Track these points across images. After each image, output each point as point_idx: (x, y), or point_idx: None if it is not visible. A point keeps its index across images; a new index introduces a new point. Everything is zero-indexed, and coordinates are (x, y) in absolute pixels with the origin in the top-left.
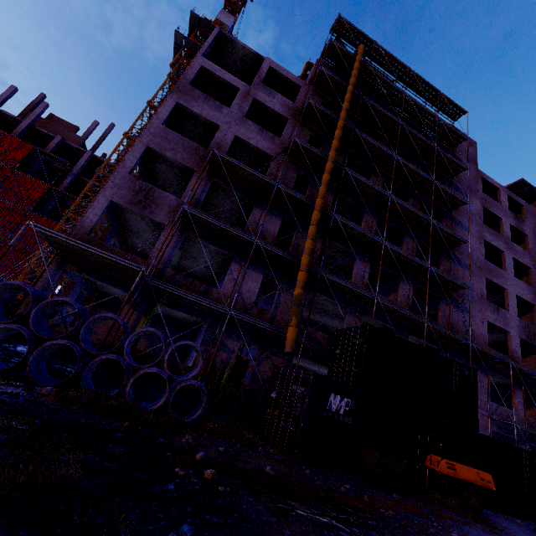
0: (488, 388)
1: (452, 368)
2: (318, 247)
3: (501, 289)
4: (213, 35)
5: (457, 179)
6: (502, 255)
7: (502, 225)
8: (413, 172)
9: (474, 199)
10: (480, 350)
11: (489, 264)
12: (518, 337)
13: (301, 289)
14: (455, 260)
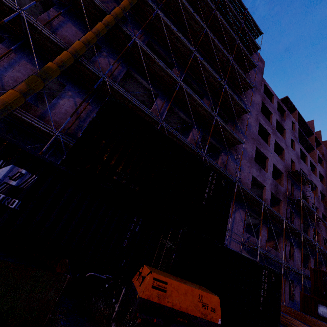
0: (245, 221)
1: (209, 176)
2: (120, 74)
3: (264, 159)
4: None
5: (249, 77)
6: (268, 136)
7: (272, 117)
8: (218, 49)
9: (257, 94)
10: (243, 191)
11: (260, 138)
12: (270, 191)
13: (54, 64)
14: (236, 119)
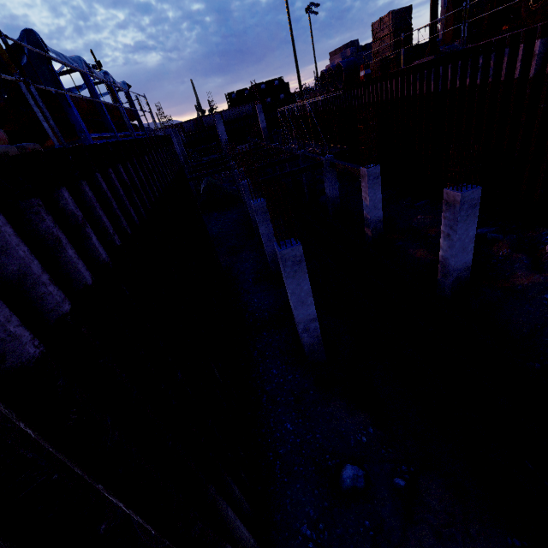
0: None
1: None
2: None
3: None
4: None
5: None
6: None
7: None
8: None
9: None
10: None
11: None
12: None
13: None
14: None
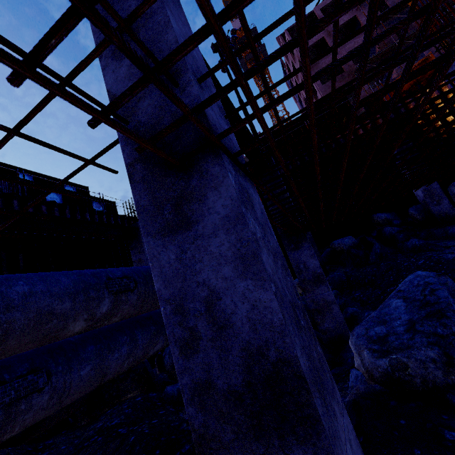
0: None
1: None
2: None
3: None
4: (288, 36)
5: None
6: None
7: None
8: None
9: None
10: None
11: None
12: None
13: None
14: None
